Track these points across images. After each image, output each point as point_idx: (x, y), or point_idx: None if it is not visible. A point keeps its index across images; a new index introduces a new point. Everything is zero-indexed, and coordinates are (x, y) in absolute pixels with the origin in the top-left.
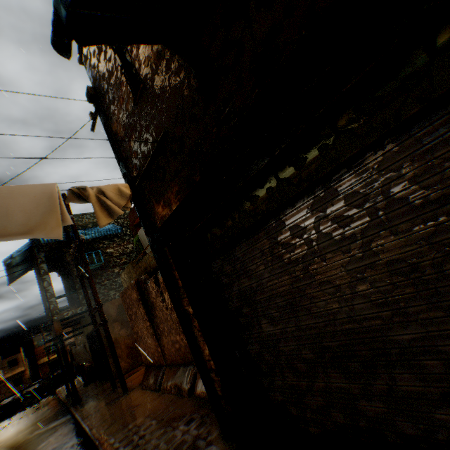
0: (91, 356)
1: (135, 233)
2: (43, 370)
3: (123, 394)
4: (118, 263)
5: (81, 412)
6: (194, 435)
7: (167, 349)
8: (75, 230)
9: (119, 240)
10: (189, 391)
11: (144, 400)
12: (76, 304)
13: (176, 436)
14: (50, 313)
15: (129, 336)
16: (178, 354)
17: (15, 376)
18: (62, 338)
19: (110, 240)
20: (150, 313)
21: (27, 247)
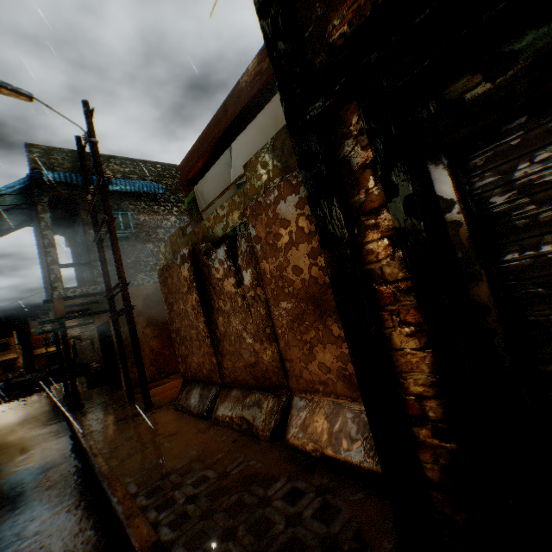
0: (101, 355)
1: (186, 193)
2: (39, 362)
3: (145, 413)
4: (153, 238)
5: (82, 424)
6: (322, 536)
7: (229, 361)
8: (98, 163)
9: (157, 206)
10: (272, 435)
11: (183, 429)
12: (87, 284)
13: (274, 523)
14: (51, 288)
15: (156, 338)
16: (250, 371)
17: (6, 363)
18: (63, 322)
19: (145, 204)
20: (208, 303)
21: (22, 183)
